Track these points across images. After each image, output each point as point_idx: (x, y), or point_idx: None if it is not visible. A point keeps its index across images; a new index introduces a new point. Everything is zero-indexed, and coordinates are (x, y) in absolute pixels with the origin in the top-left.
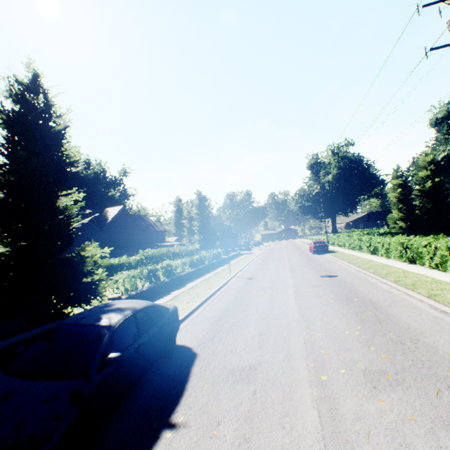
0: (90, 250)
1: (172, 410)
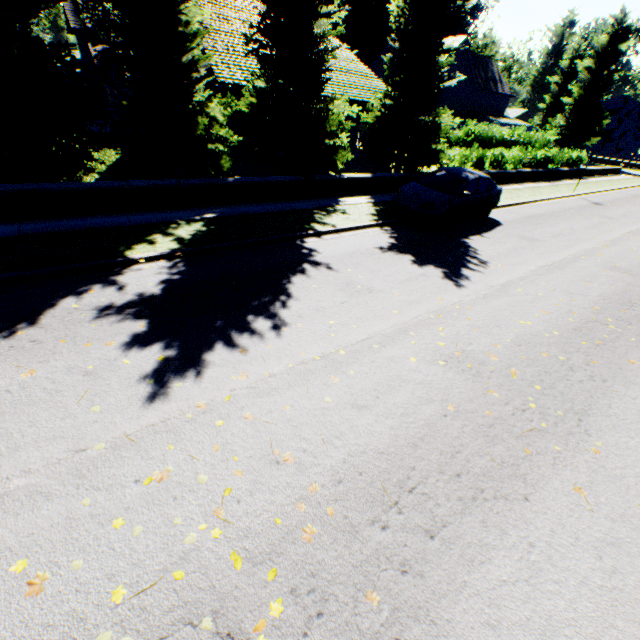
0: (443, 118)
1: (481, 233)
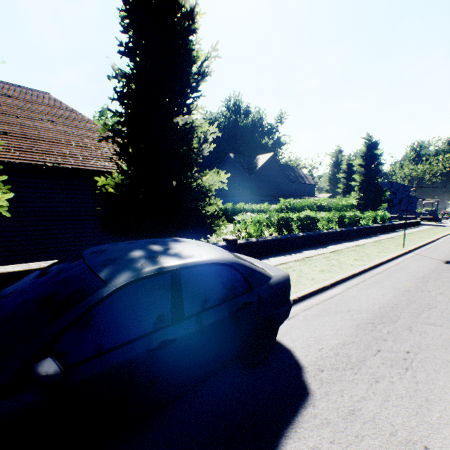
0: (206, 178)
1: None
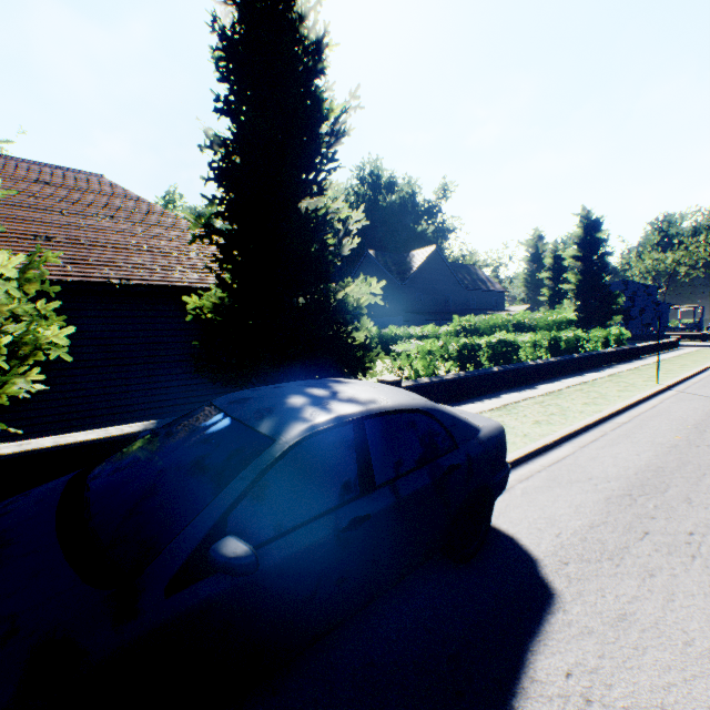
0: (350, 290)
1: None
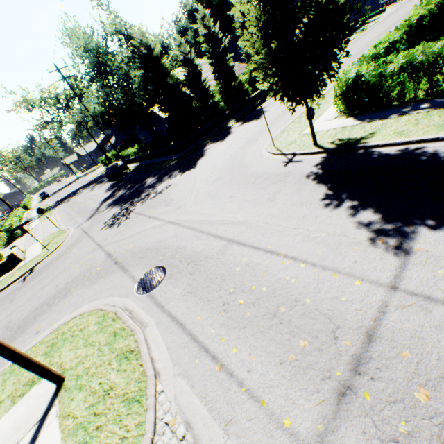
0: None
1: None
